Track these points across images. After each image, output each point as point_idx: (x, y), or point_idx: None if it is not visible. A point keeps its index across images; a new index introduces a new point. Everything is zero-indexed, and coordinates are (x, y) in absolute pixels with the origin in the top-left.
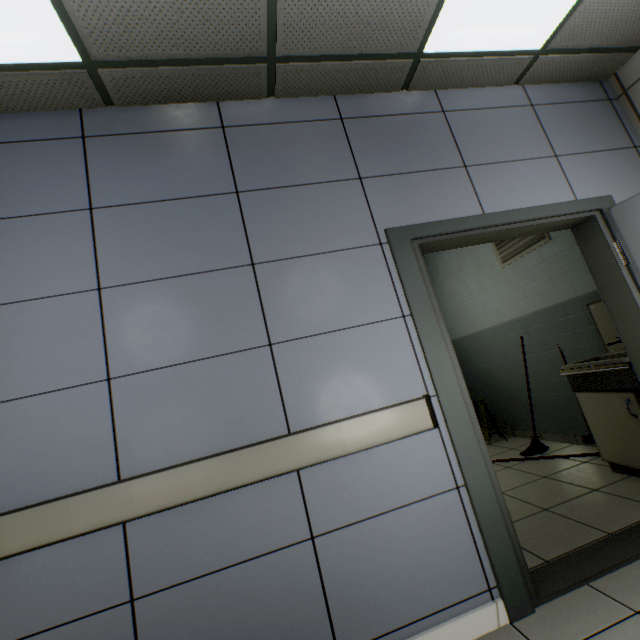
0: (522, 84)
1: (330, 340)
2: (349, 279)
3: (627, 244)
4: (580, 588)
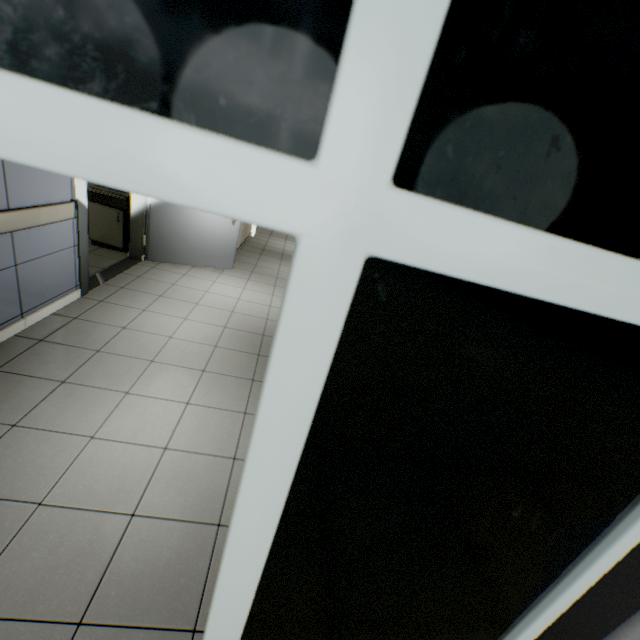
0: None
1: None
2: None
3: None
4: (102, 285)
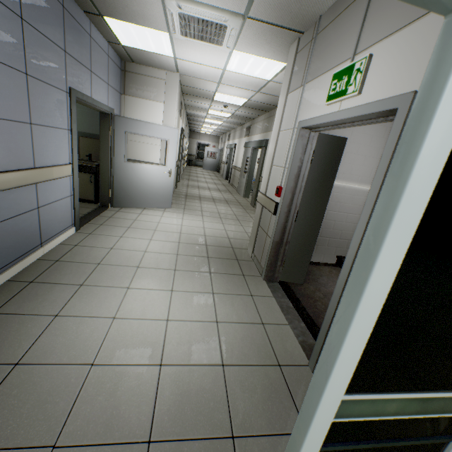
0: (109, 43)
1: (50, 131)
2: (57, 104)
3: (115, 130)
4: (87, 224)
